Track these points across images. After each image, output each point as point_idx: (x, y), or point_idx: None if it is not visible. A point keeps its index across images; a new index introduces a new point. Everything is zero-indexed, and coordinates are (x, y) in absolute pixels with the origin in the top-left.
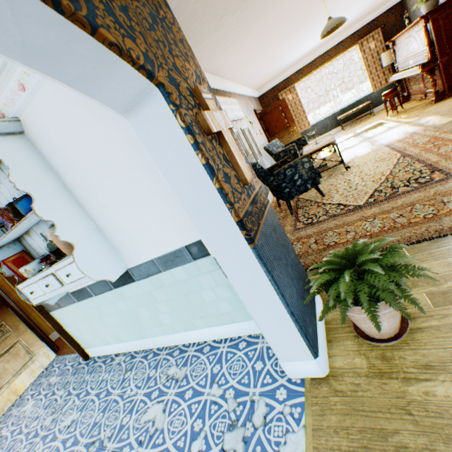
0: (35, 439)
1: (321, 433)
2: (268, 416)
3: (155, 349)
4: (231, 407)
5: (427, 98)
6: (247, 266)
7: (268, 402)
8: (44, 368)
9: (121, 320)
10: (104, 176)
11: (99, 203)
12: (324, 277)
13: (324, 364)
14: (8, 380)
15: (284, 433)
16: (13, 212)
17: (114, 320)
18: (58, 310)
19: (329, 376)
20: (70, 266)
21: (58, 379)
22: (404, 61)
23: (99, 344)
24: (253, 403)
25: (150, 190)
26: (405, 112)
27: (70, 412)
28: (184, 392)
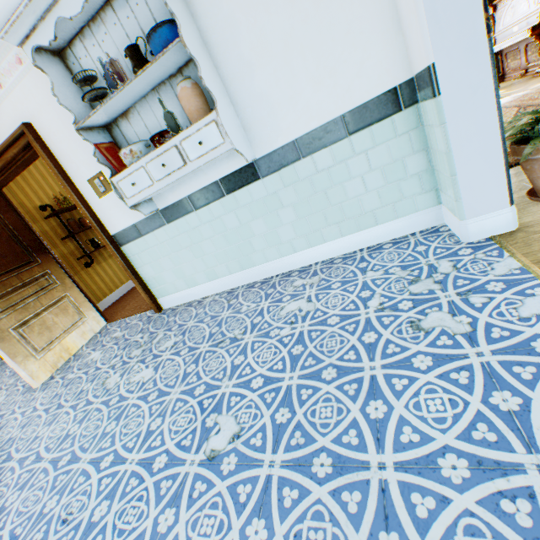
0: (127, 365)
1: (535, 253)
2: (457, 265)
3: (261, 280)
4: (403, 275)
5: (528, 74)
6: (472, 71)
7: (451, 259)
8: (95, 333)
9: (223, 244)
10: (260, 13)
11: (242, 58)
12: (528, 118)
13: (516, 216)
14: (58, 335)
15: (486, 266)
16: (133, 59)
17: (213, 247)
18: (135, 242)
19: (520, 228)
20: (205, 129)
21: (125, 332)
22: (506, 29)
23: (180, 288)
24: (431, 265)
25: (319, 30)
26: (502, 89)
27: (167, 340)
28: (329, 286)
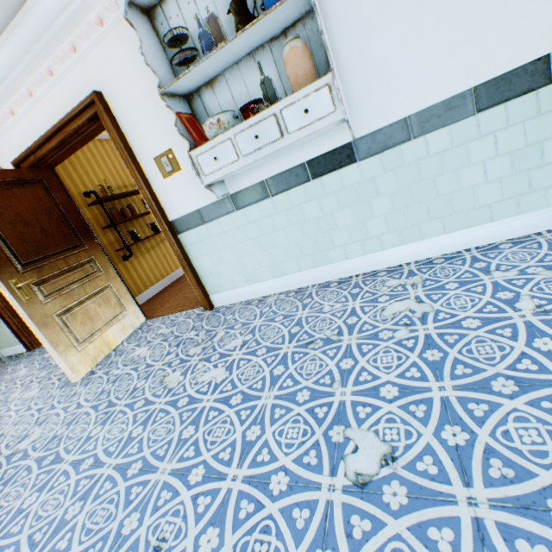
0: (188, 363)
1: None
2: None
3: (337, 280)
4: None
5: None
6: None
7: None
8: (134, 329)
9: (297, 237)
10: None
11: (360, 19)
12: None
13: None
14: (100, 327)
15: None
16: (239, 13)
17: (284, 239)
18: (195, 229)
19: None
20: (314, 95)
21: (172, 329)
22: None
23: (238, 284)
24: None
25: None
26: None
27: (232, 338)
28: (441, 286)
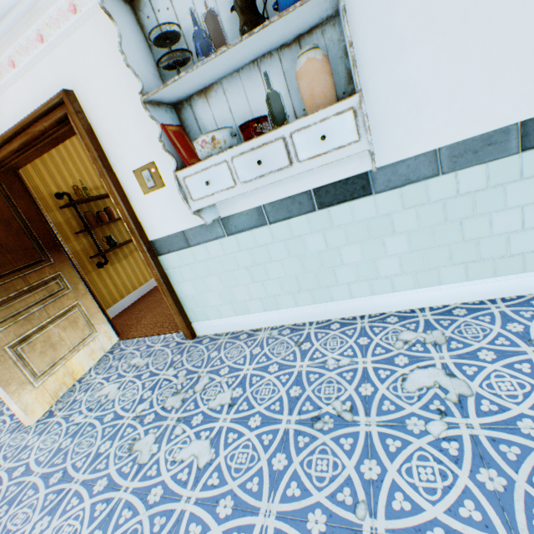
0: (164, 423)
1: None
2: None
3: (338, 320)
4: None
5: None
6: None
7: None
8: (105, 352)
9: (296, 269)
10: None
11: (391, 30)
12: None
13: None
14: (63, 355)
15: None
16: (245, 11)
17: (281, 271)
18: (179, 252)
19: None
20: (335, 120)
21: (148, 360)
22: None
23: (225, 314)
24: None
25: None
26: None
27: (217, 390)
28: (472, 354)
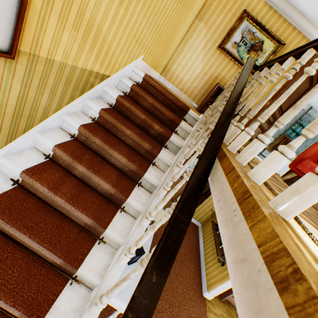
0: None
1: None
2: None
3: None
4: None
5: None
6: None
7: None
8: None
9: None
10: None
11: None
12: None
13: None
14: None
15: None
16: None
17: None
18: None
19: None
20: None
21: None
22: None
23: None
24: None
25: None
26: None
27: None
28: None
